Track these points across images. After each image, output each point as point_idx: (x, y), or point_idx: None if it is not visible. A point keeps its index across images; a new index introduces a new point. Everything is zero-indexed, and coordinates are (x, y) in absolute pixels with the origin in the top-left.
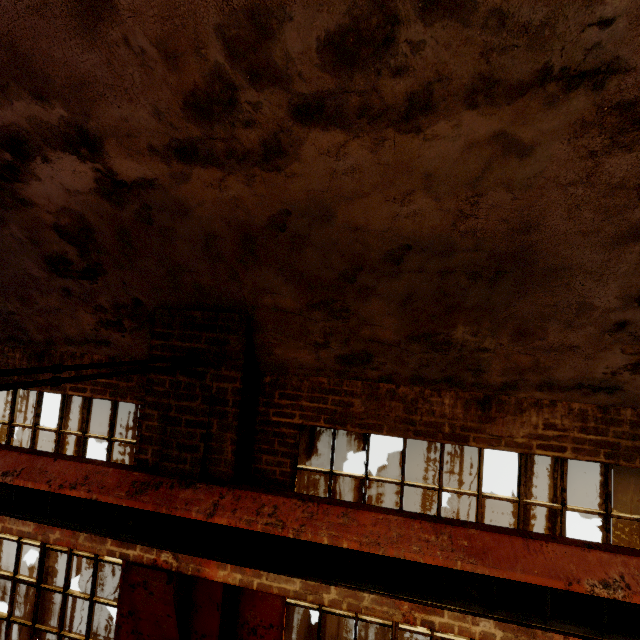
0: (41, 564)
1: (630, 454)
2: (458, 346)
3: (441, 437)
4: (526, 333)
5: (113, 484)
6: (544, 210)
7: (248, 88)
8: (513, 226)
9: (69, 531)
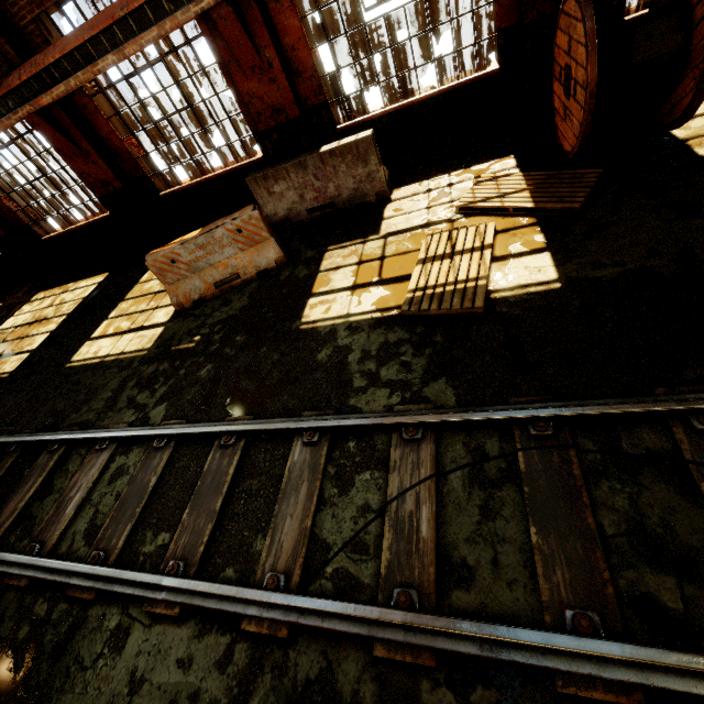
0: (36, 167)
1: None
2: None
3: None
4: None
5: None
6: None
7: None
8: None
9: (0, 122)
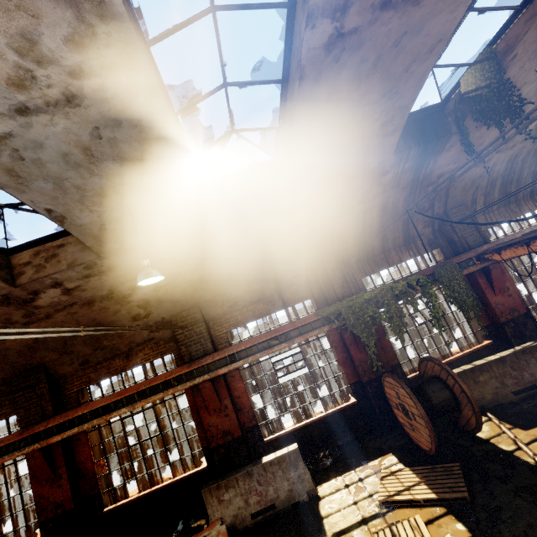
0: None
1: (166, 352)
2: (108, 346)
3: (119, 372)
4: (121, 336)
5: (13, 437)
6: (93, 316)
7: (11, 325)
8: (91, 320)
9: (1, 458)
